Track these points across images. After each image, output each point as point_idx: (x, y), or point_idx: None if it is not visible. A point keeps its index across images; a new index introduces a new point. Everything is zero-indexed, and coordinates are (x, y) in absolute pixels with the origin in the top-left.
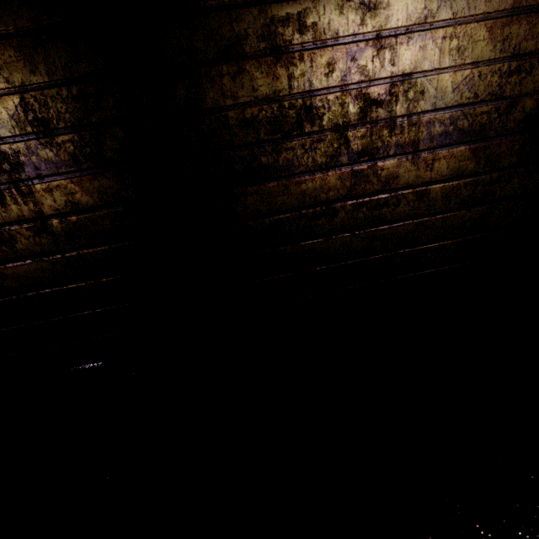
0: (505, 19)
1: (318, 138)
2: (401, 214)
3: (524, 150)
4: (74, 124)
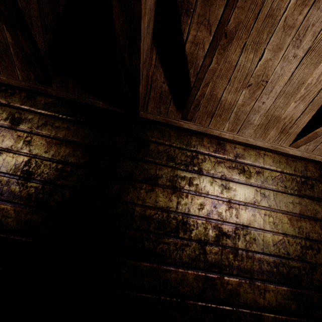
0: (297, 217)
1: (186, 243)
2: None
3: None
4: (46, 180)
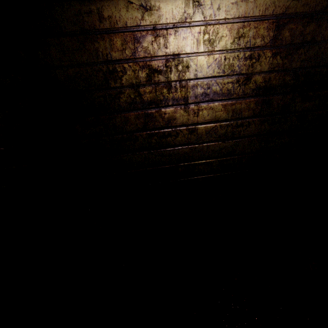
0: (240, 24)
1: (120, 91)
2: (180, 141)
3: (257, 107)
4: None
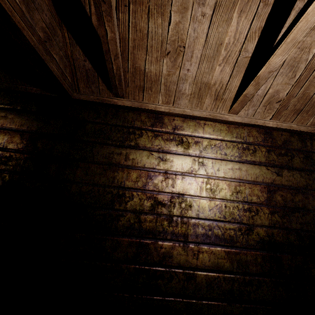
0: (236, 183)
1: (122, 214)
2: (173, 289)
3: (265, 263)
4: None
